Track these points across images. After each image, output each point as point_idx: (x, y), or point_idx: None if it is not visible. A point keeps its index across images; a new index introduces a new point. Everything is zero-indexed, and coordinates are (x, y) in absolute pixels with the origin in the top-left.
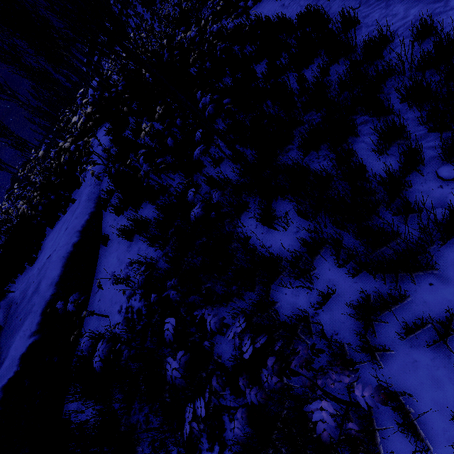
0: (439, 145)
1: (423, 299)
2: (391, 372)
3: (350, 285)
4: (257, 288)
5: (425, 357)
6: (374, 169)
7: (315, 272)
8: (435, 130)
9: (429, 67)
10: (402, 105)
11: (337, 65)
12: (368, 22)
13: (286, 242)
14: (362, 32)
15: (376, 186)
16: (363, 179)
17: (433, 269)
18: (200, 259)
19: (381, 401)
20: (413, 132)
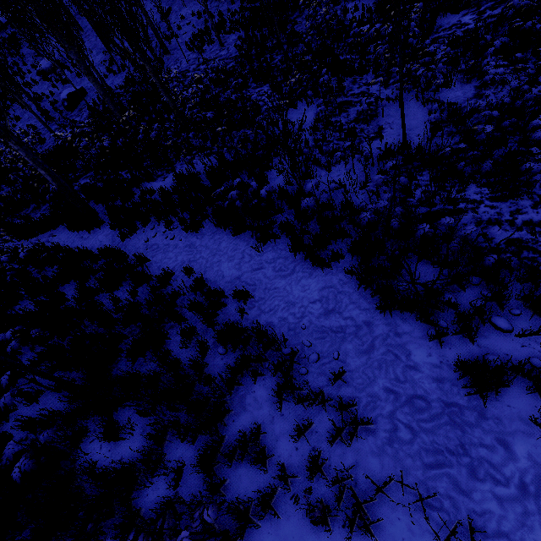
0: (212, 337)
1: (232, 432)
2: (231, 495)
3: (194, 451)
4: (117, 511)
5: (243, 468)
6: (186, 359)
7: (167, 457)
8: (211, 326)
9: (197, 290)
10: (191, 312)
11: (142, 287)
12: (156, 260)
13: (136, 446)
14: (154, 266)
15: (188, 371)
16: (180, 368)
17: (231, 411)
18: (28, 531)
19: (218, 509)
20: (201, 328)
